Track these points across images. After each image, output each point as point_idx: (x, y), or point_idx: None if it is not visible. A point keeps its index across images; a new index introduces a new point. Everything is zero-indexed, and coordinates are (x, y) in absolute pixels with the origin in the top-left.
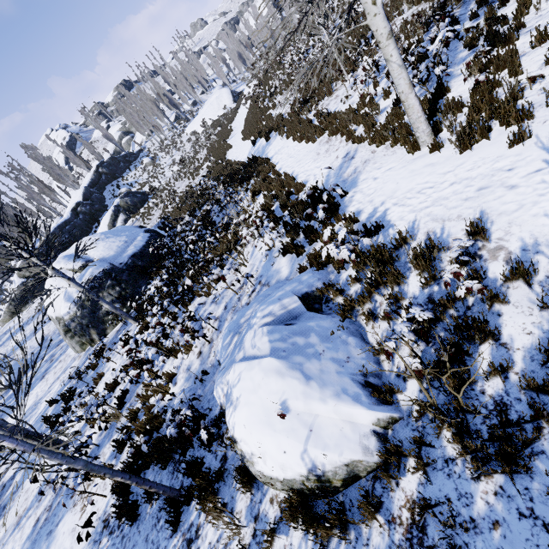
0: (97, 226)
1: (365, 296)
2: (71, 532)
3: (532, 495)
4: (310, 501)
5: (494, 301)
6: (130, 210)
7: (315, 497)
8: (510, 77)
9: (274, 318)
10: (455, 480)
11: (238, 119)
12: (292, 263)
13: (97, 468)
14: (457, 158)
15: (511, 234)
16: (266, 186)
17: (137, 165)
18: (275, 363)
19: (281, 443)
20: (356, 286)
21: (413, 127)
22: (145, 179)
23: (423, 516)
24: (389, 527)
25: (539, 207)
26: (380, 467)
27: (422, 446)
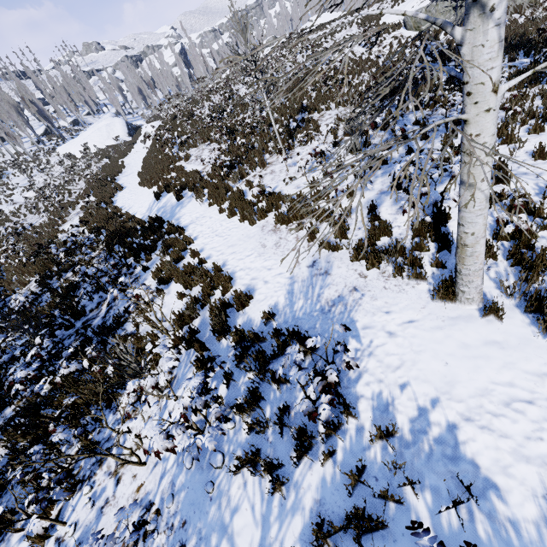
0: None
1: None
2: None
3: None
4: None
5: None
6: None
7: None
8: (541, 229)
9: None
10: None
11: (133, 155)
12: (263, 511)
13: None
14: (543, 347)
15: None
16: (183, 279)
17: None
18: None
19: None
20: None
21: (462, 278)
22: None
23: None
24: None
25: None
26: None
27: None
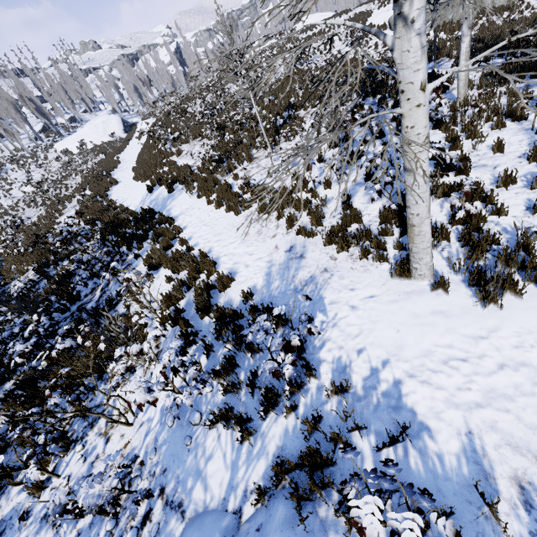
0: None
1: None
2: None
3: None
4: None
5: None
6: None
7: None
8: (491, 214)
9: None
10: None
11: (128, 151)
12: (233, 458)
13: None
14: (481, 314)
15: None
16: (171, 264)
17: None
18: None
19: None
20: None
21: (413, 255)
22: None
23: None
24: None
25: None
26: None
27: None
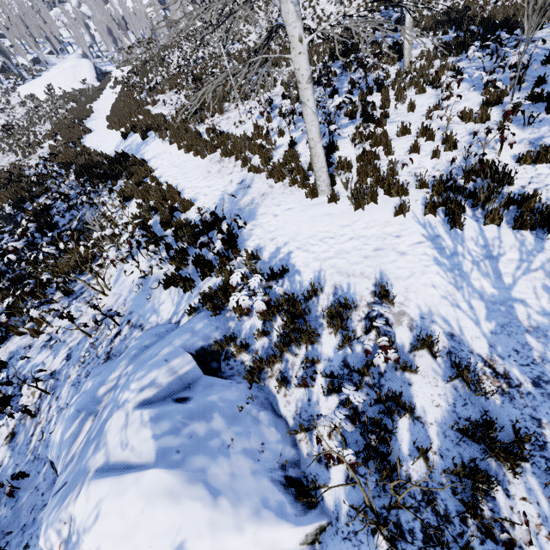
0: None
1: (278, 357)
2: None
3: None
4: None
5: (406, 370)
6: None
7: None
8: (385, 154)
9: (159, 390)
10: None
11: (101, 101)
12: (178, 300)
13: None
14: (352, 214)
15: (410, 300)
16: (141, 193)
17: None
18: (165, 478)
19: None
20: (262, 339)
21: (316, 174)
22: None
23: None
24: None
25: (427, 277)
26: None
27: None
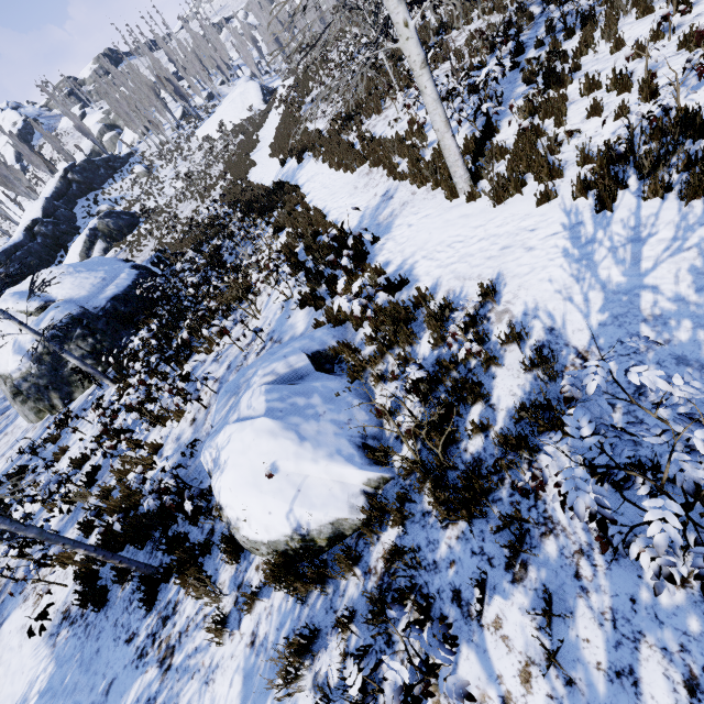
0: (63, 254)
1: (377, 356)
2: (20, 629)
3: (485, 536)
4: (295, 562)
5: (491, 364)
6: (113, 236)
7: (300, 558)
8: (555, 127)
9: (277, 377)
10: (428, 530)
11: (267, 127)
12: (310, 318)
13: (54, 538)
14: (491, 211)
15: (518, 298)
16: (291, 222)
17: (125, 175)
18: (269, 423)
19: (267, 503)
20: (372, 345)
21: (450, 171)
22: (136, 195)
23: (394, 564)
24: (364, 577)
25: (547, 272)
26: (362, 522)
27: (405, 502)
